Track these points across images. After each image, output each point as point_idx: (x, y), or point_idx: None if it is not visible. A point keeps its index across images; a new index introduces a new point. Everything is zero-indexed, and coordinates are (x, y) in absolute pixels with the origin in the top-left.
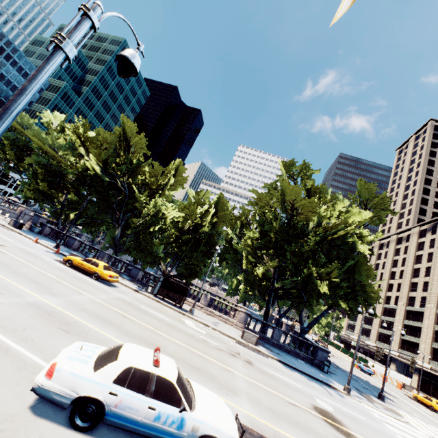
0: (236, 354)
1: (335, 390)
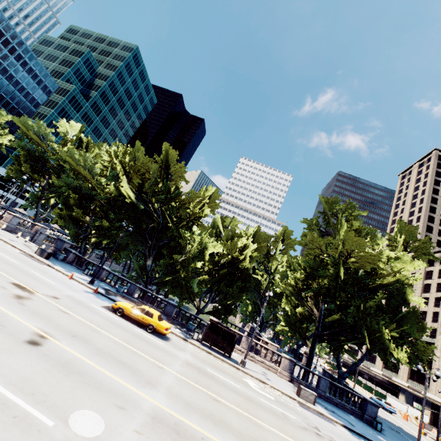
0: (317, 430)
1: None
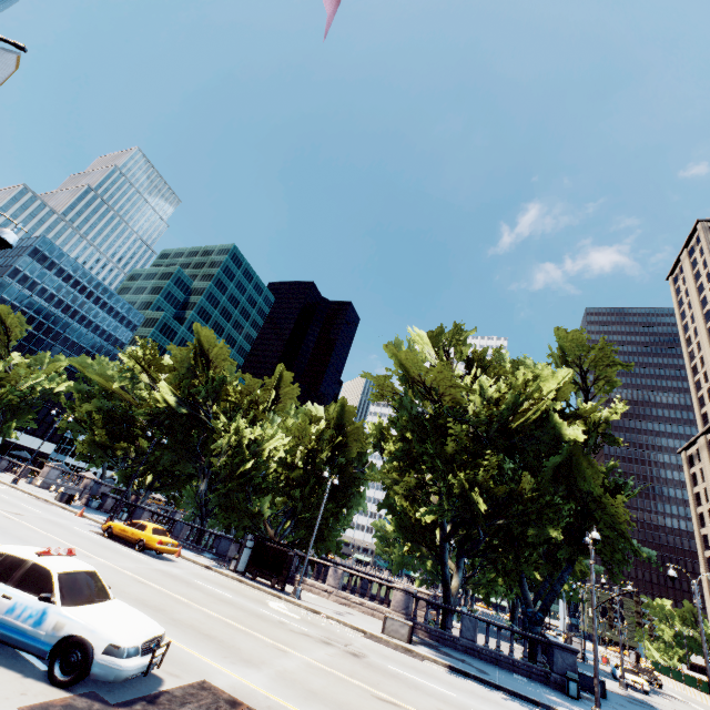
0: (338, 643)
1: None
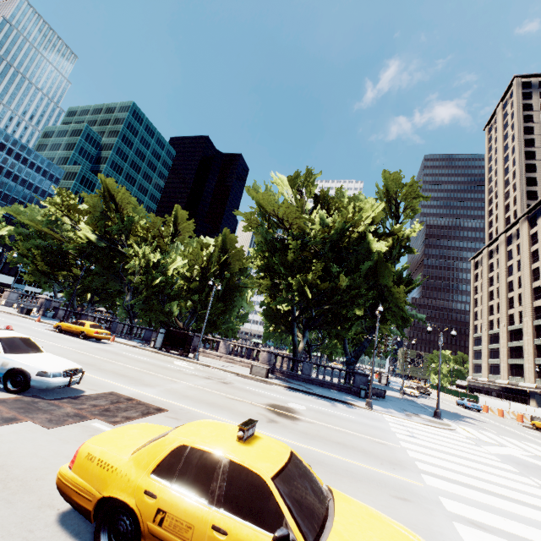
0: (216, 378)
1: (351, 406)
